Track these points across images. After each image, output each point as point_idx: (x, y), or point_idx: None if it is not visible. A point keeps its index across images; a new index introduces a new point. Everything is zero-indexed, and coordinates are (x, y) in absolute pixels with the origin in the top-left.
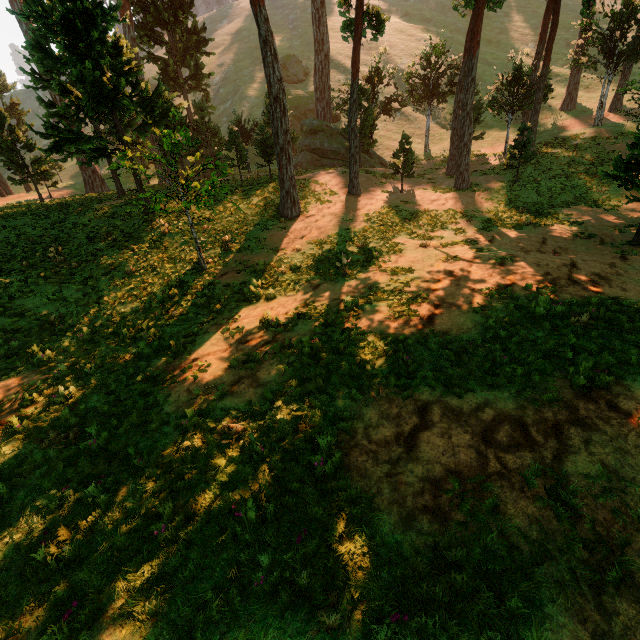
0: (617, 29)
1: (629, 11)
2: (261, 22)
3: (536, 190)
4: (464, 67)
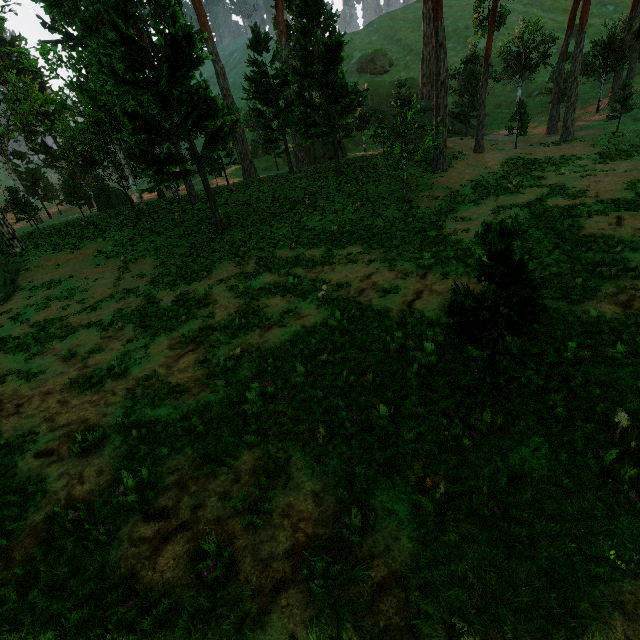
0: None
1: None
2: (440, 32)
3: (637, 135)
4: (566, 41)
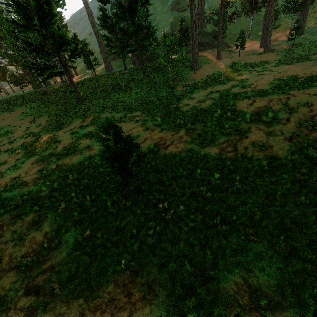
0: None
1: None
2: None
3: (302, 49)
4: None
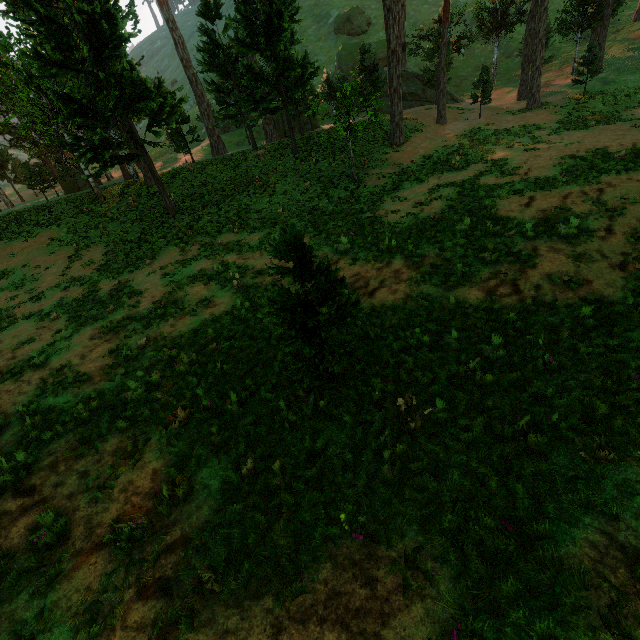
0: None
1: None
2: None
3: (602, 100)
4: None
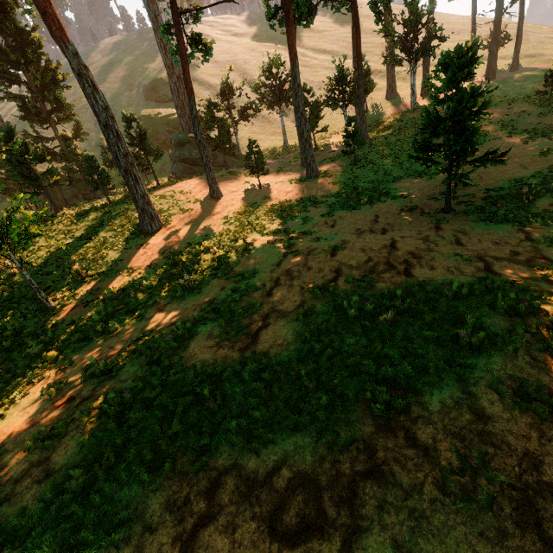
0: (410, 32)
1: (415, 18)
2: (70, 57)
3: (372, 170)
4: None
